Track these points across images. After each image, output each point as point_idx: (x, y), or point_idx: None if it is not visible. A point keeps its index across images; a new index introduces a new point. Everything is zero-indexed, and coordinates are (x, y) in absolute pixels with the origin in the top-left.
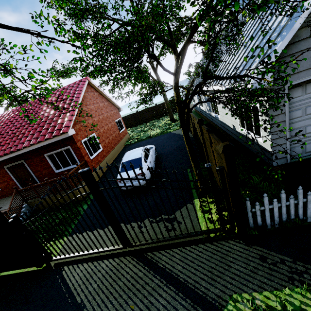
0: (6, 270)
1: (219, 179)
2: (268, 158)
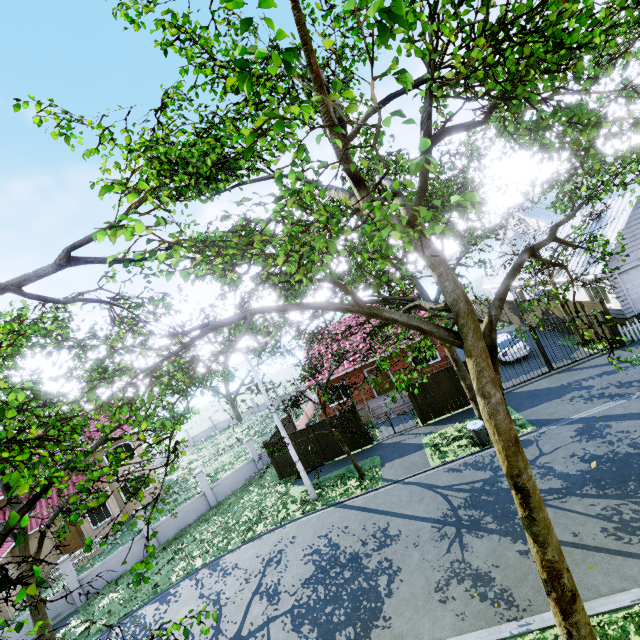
0: (462, 407)
1: (600, 317)
2: (622, 315)
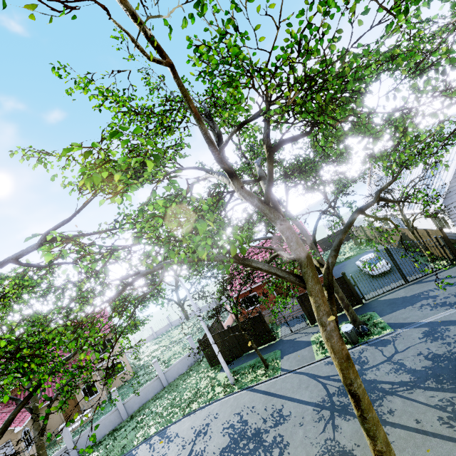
0: (340, 312)
1: (441, 241)
2: None
